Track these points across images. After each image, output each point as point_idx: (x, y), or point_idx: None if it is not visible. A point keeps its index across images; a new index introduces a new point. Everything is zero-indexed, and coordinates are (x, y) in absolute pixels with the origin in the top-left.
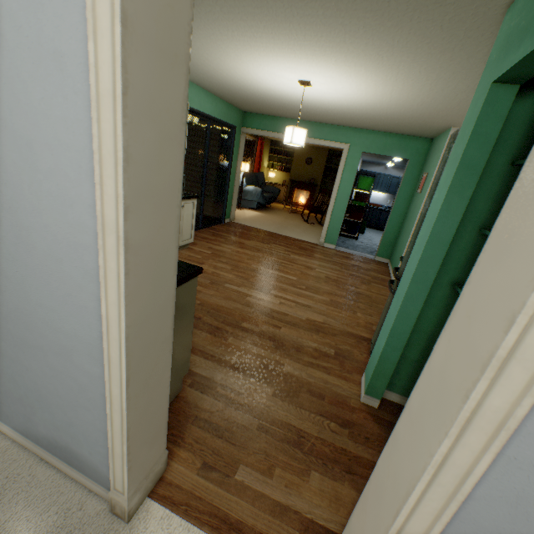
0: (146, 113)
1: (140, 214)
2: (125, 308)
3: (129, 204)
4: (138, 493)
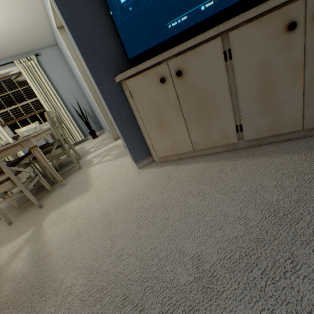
0: (78, 59)
1: (84, 75)
2: (89, 91)
3: (81, 73)
4: (115, 135)
